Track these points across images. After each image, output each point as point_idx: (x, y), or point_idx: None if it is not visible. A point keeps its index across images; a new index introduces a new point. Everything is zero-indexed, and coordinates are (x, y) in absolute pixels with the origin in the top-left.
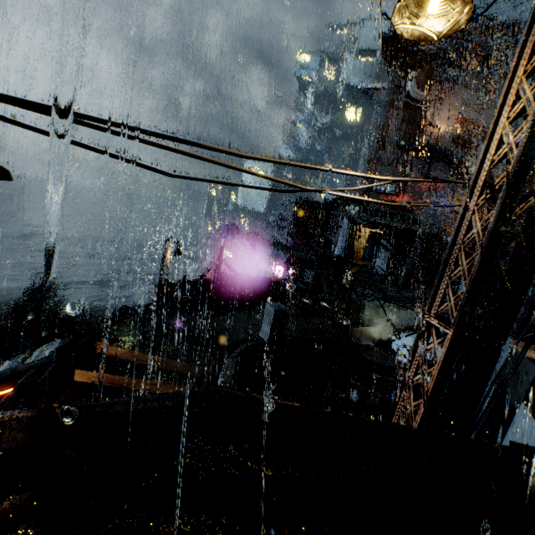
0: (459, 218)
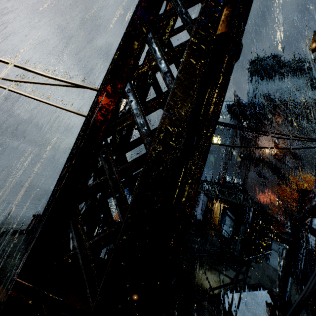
0: None
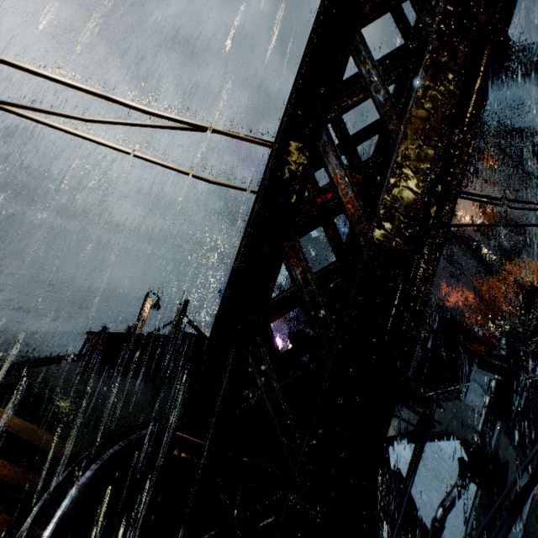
0: None
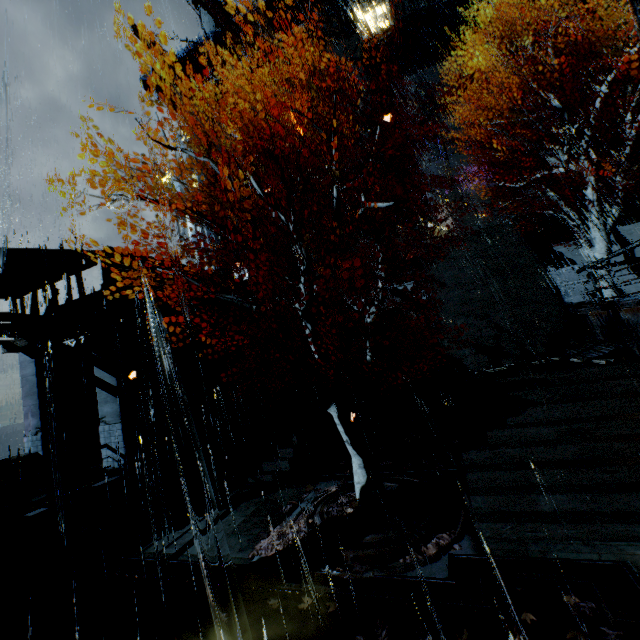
0: None
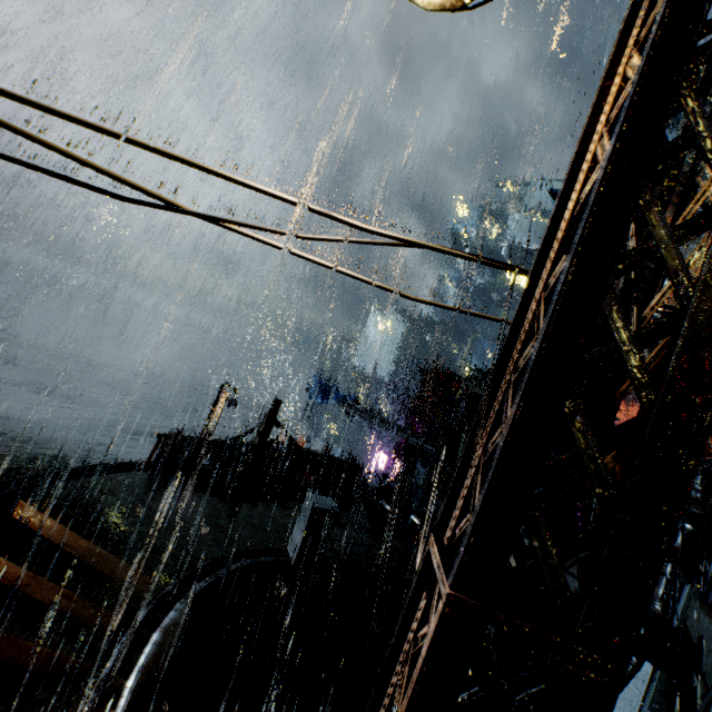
0: (513, 317)
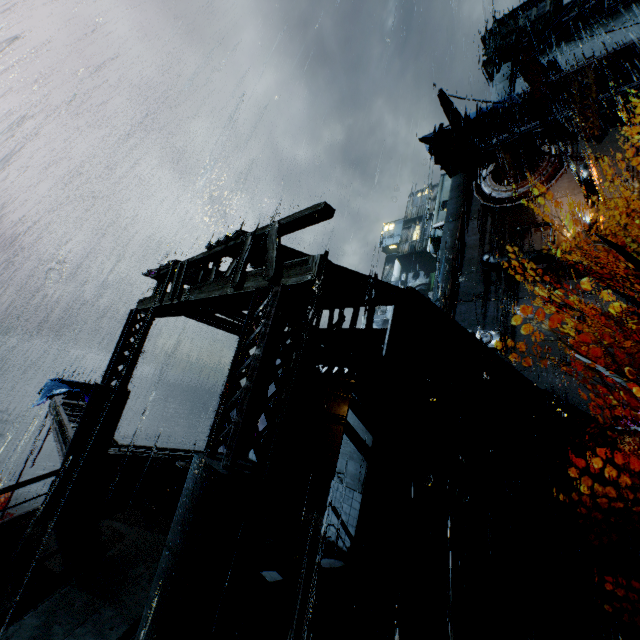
0: None
